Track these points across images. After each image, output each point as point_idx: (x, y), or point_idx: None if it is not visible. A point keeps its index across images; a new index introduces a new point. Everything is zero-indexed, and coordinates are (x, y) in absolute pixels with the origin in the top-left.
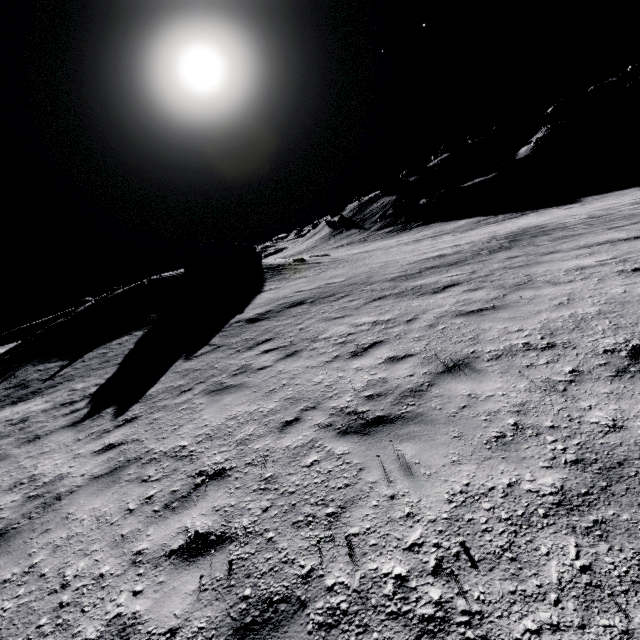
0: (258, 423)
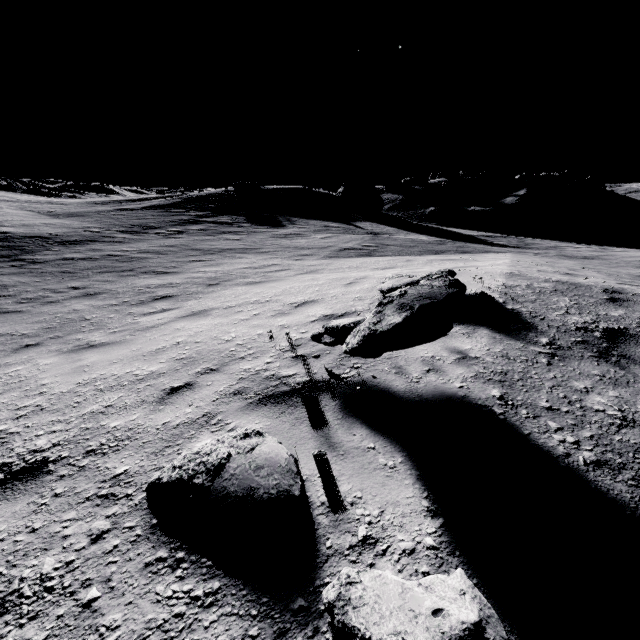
0: (623, 255)
